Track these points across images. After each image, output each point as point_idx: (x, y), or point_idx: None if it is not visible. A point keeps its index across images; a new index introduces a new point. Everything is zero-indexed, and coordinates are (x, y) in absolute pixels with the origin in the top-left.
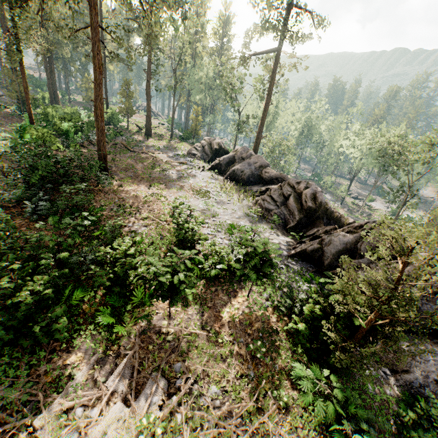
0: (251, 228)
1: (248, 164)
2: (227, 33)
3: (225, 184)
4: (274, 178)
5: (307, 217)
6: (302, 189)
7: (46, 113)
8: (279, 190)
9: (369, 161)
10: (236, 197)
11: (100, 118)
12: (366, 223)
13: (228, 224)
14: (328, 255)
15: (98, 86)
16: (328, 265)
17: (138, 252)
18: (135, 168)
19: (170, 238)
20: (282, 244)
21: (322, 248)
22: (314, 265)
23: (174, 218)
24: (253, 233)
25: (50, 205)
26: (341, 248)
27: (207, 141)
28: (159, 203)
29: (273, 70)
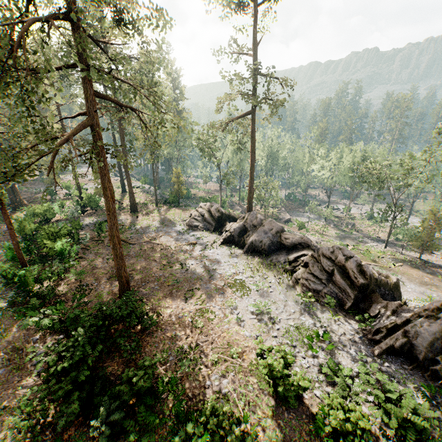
0: (326, 333)
1: (263, 233)
2: (178, 85)
3: (253, 264)
4: (296, 243)
5: (361, 293)
6: (343, 261)
7: (22, 228)
8: (316, 263)
9: (342, 180)
10: (271, 277)
11: (118, 245)
12: (441, 304)
13: (293, 327)
14: (420, 349)
15: (113, 215)
16: (423, 359)
17: (247, 433)
18: (153, 271)
19: (262, 388)
20: (357, 337)
21: (410, 341)
22: (404, 357)
23: (272, 374)
24: (323, 331)
25: (110, 397)
26: (430, 339)
27: (203, 208)
28: (212, 325)
29: (252, 130)
